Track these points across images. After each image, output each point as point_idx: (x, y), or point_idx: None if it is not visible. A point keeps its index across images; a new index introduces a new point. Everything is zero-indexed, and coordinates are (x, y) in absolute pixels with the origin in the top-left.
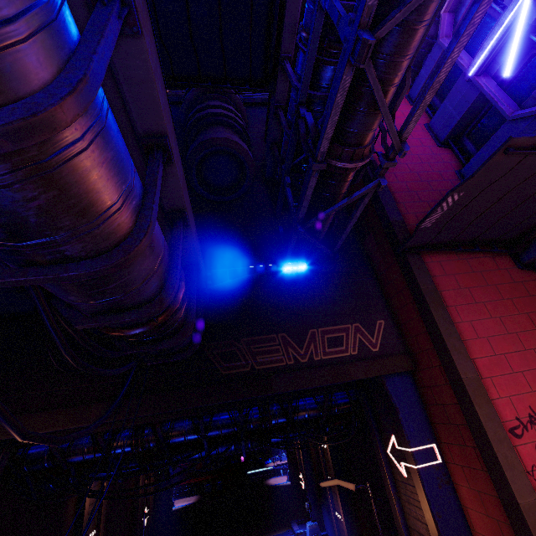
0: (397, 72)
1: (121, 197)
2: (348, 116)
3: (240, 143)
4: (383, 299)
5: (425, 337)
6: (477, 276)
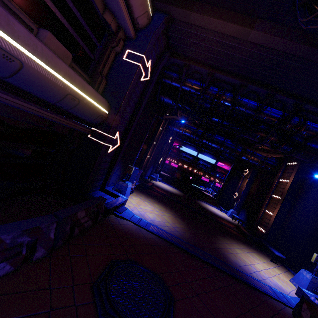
0: None
1: None
2: None
3: None
4: None
5: None
6: None
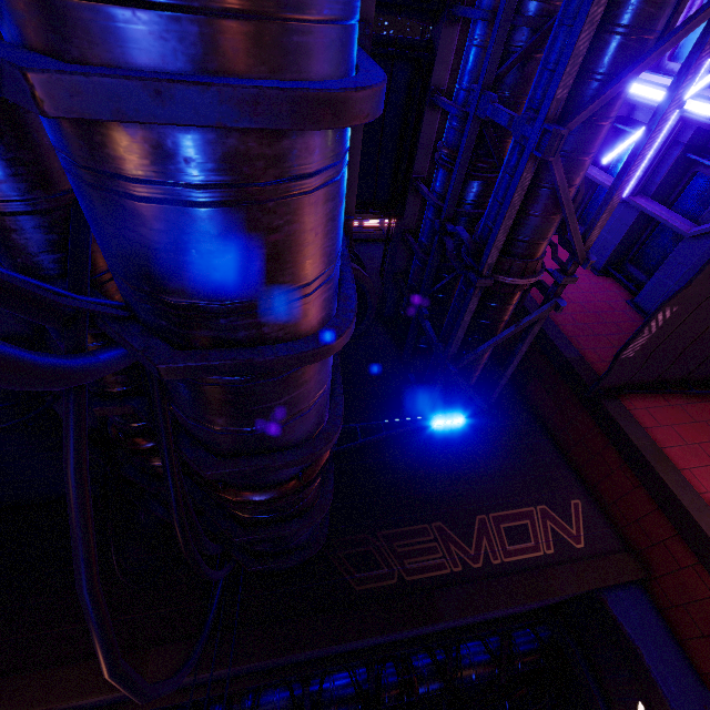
0: (580, 171)
1: (335, 261)
2: (521, 222)
3: (362, 271)
4: (571, 468)
5: (655, 521)
6: (704, 427)
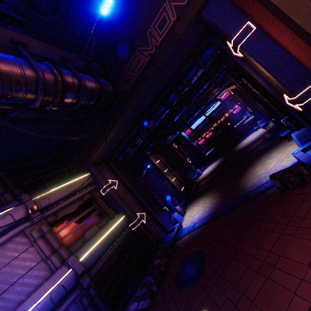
0: None
1: None
2: None
3: None
4: None
5: None
6: None
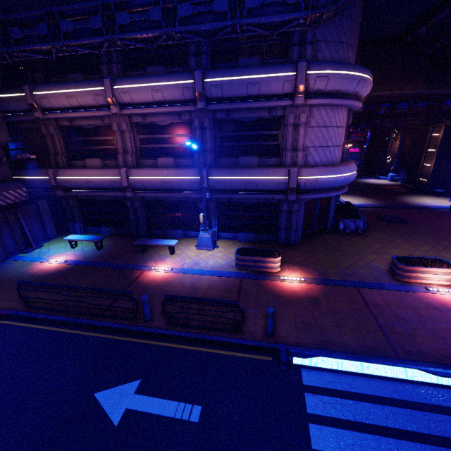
0: None
1: None
2: None
3: None
4: None
5: None
6: None
